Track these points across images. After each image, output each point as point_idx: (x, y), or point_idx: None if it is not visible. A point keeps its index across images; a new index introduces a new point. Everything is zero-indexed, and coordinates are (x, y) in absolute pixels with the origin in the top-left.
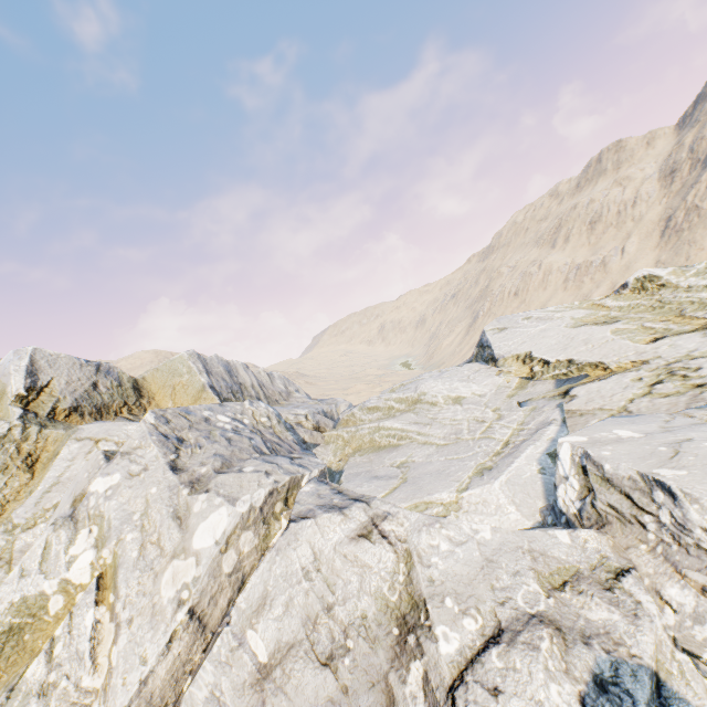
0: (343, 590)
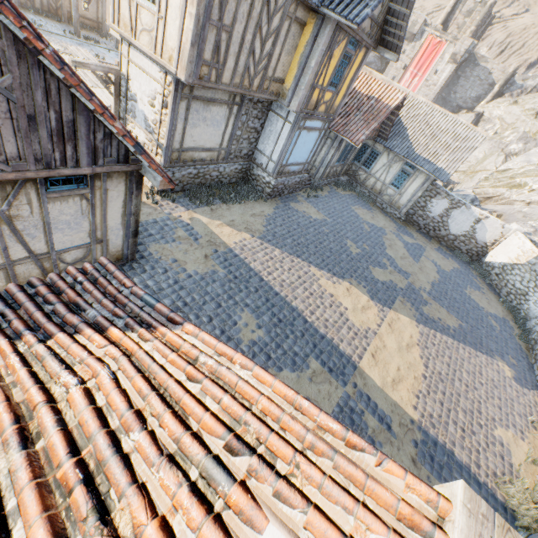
0: (537, 215)
